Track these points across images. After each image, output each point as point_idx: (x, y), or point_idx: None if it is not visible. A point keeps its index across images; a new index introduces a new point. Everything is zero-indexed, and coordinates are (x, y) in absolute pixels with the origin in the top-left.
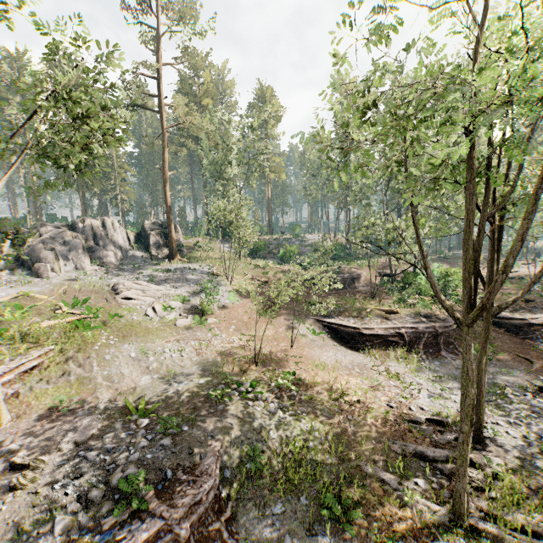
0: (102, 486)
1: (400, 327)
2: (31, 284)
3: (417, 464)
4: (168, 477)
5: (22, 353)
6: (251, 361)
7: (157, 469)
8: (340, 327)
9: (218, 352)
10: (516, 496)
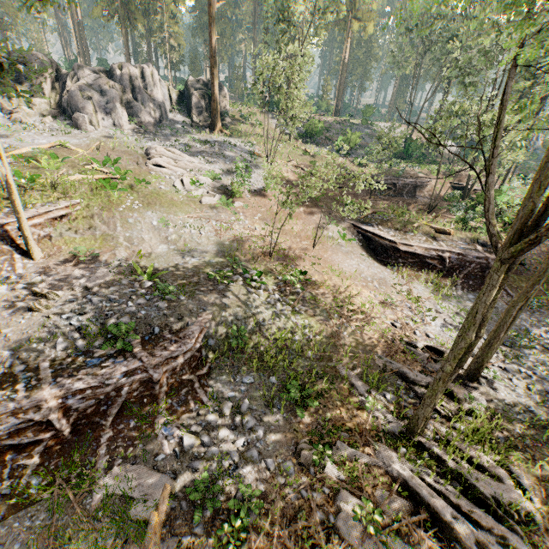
0: (99, 325)
1: (445, 251)
2: (70, 135)
3: (394, 381)
4: (155, 332)
5: (52, 201)
6: (267, 253)
7: (147, 324)
8: (376, 237)
9: (237, 237)
10: (480, 435)
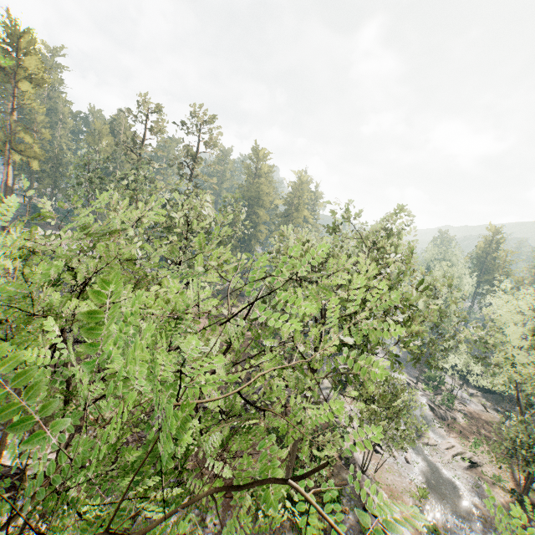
0: None
1: None
2: None
3: None
4: None
5: None
6: None
7: None
8: None
9: None
10: None
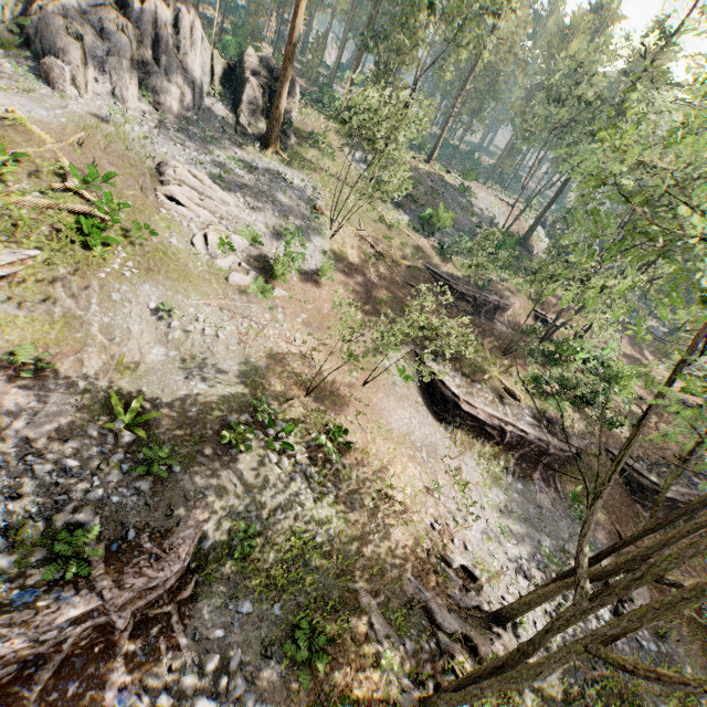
0: (42, 522)
1: (509, 423)
2: (34, 96)
3: (418, 619)
4: (129, 538)
5: None
6: (303, 386)
7: (118, 522)
8: (439, 381)
9: (267, 351)
10: None
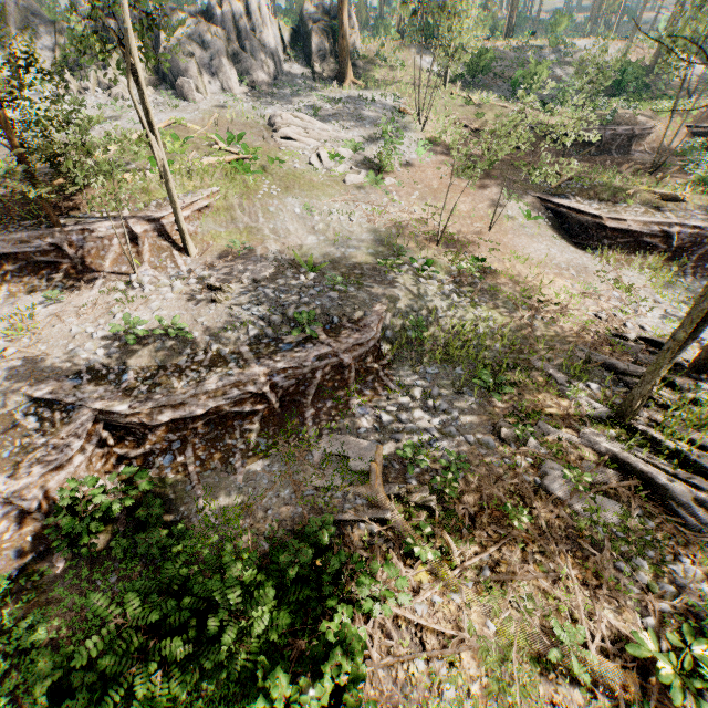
0: (280, 315)
1: (673, 224)
2: (179, 109)
3: (599, 373)
4: (334, 322)
5: (191, 191)
6: (432, 239)
7: (325, 314)
8: (572, 212)
9: (393, 222)
10: (705, 420)
